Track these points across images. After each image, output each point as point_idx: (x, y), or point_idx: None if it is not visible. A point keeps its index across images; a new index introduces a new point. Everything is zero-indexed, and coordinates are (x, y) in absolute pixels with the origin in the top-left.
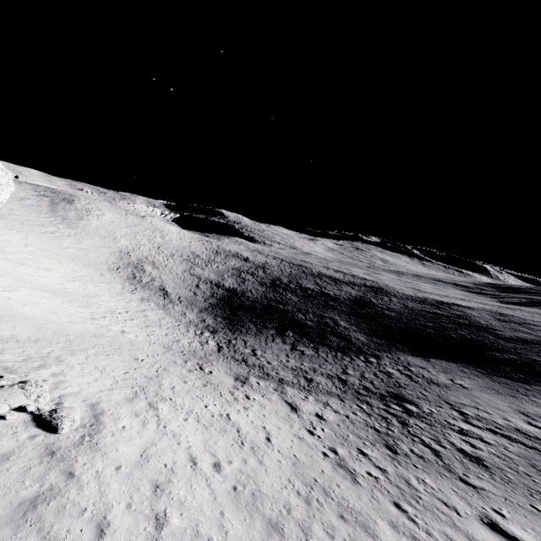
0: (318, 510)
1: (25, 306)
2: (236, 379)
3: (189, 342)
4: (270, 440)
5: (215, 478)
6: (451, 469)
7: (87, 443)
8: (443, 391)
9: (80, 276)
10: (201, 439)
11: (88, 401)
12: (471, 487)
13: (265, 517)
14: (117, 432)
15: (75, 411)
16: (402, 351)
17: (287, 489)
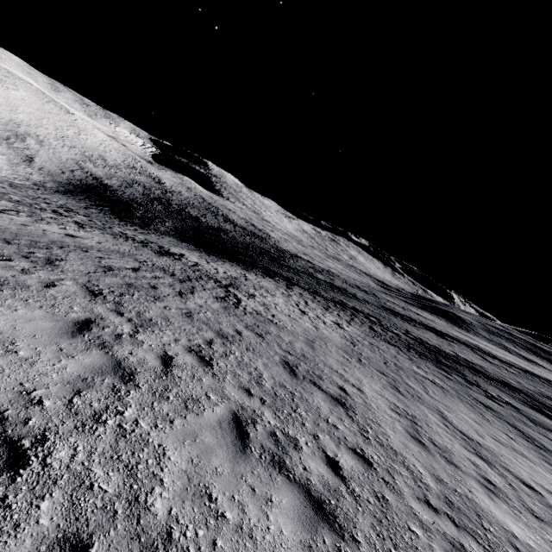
0: None
1: None
2: None
3: None
4: None
5: None
6: None
7: None
8: (132, 231)
9: None
10: None
11: None
12: None
13: None
14: None
15: None
16: (177, 238)
17: None
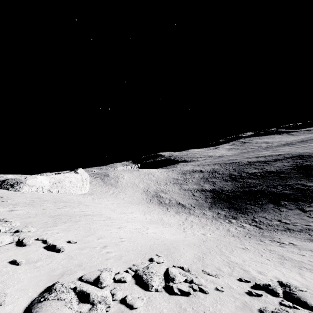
0: None
1: (163, 235)
2: None
3: (235, 229)
4: None
5: None
6: None
7: None
8: None
9: (142, 211)
10: None
11: None
12: None
13: None
14: None
15: None
16: None
17: None
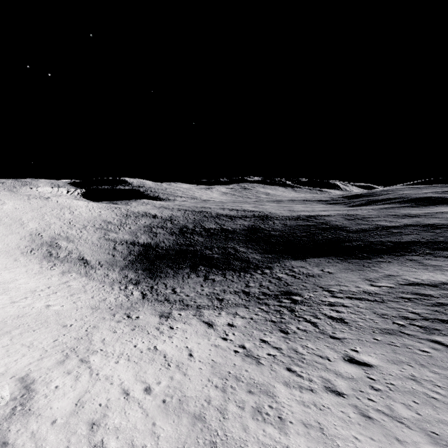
0: (232, 393)
1: None
2: (160, 316)
3: (115, 298)
4: (192, 355)
5: (146, 399)
6: (324, 332)
7: (19, 412)
8: (317, 280)
9: None
10: (132, 373)
11: (16, 376)
12: (337, 339)
13: (190, 414)
14: (50, 393)
15: (2, 389)
16: (287, 258)
17: (207, 387)
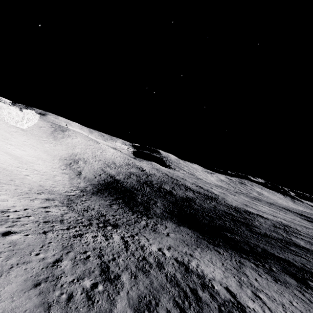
0: None
1: None
2: (47, 198)
3: (60, 189)
4: None
5: None
6: (53, 231)
7: None
8: (149, 232)
9: (40, 157)
10: None
11: None
12: (42, 232)
13: None
14: None
15: None
16: (172, 220)
17: None
